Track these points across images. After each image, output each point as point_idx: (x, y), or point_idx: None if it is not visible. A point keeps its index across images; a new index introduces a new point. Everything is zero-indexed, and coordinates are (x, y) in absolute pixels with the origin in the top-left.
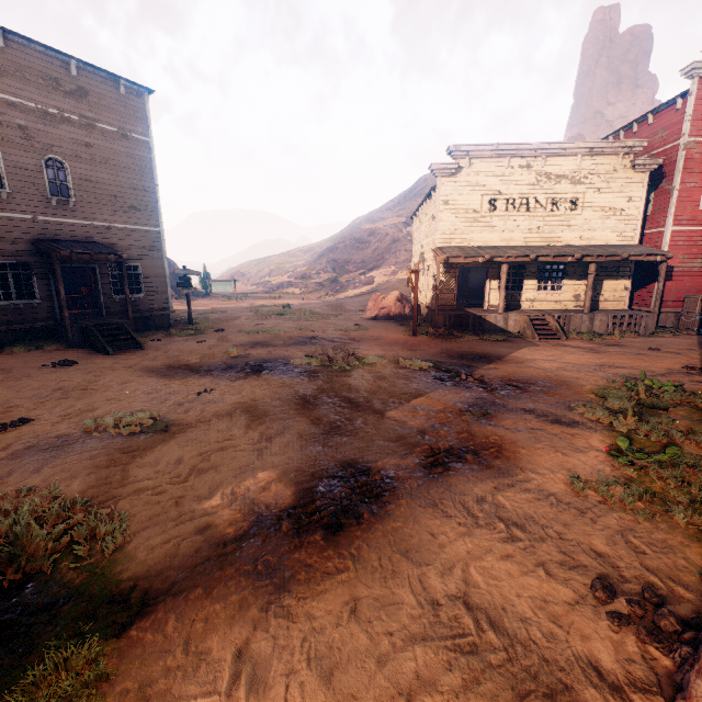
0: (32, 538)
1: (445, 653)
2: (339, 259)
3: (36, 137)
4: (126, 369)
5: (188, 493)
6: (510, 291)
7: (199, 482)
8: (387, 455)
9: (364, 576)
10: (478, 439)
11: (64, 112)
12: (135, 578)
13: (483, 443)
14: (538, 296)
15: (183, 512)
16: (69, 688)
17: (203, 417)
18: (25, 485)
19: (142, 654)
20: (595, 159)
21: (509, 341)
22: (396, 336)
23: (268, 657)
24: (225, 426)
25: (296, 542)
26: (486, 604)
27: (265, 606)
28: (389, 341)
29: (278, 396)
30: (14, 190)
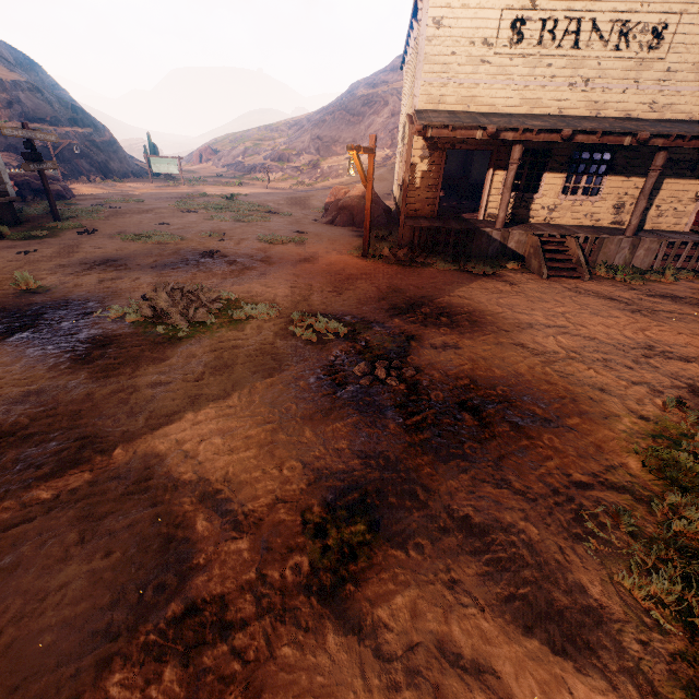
0: None
1: None
2: (325, 136)
3: None
4: None
5: None
6: (521, 192)
7: None
8: None
9: None
10: None
11: None
12: None
13: None
14: (560, 204)
15: None
16: None
17: None
18: None
19: None
20: None
21: (501, 278)
22: (336, 256)
23: None
24: None
25: None
26: None
27: None
28: (318, 267)
29: None
30: None
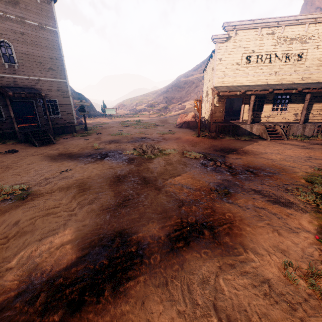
0: None
1: None
2: (169, 97)
3: None
4: (38, 155)
5: (0, 254)
6: (255, 111)
7: (14, 243)
8: (149, 226)
9: None
10: (217, 215)
11: (6, 14)
12: None
13: (219, 219)
14: (272, 114)
15: None
16: None
17: (52, 189)
18: None
19: None
20: (317, 26)
21: (252, 141)
22: (188, 137)
23: None
24: (60, 196)
25: None
26: None
27: None
28: (183, 140)
29: (103, 175)
30: None
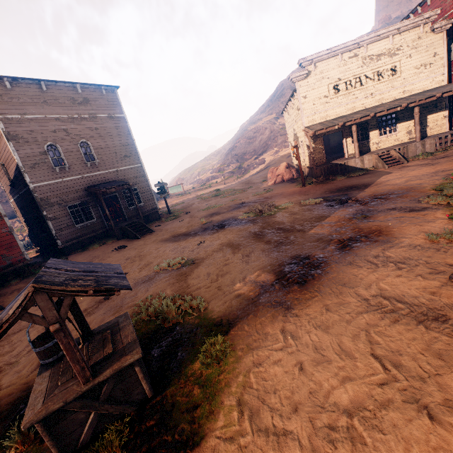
0: (169, 310)
1: (378, 314)
2: (239, 153)
3: (72, 133)
4: (152, 243)
5: (221, 284)
6: (360, 141)
7: (223, 279)
8: (315, 249)
9: (326, 297)
10: (365, 230)
11: (81, 115)
12: (220, 317)
13: (368, 231)
14: (380, 140)
15: (224, 292)
16: (221, 348)
17: (208, 253)
18: (147, 296)
19: (240, 338)
20: (402, 35)
21: (367, 174)
22: (292, 189)
23: (295, 330)
24: (221, 255)
25: (286, 291)
26: (393, 295)
27: (284, 315)
28: (290, 193)
29: (240, 236)
30: (70, 164)
